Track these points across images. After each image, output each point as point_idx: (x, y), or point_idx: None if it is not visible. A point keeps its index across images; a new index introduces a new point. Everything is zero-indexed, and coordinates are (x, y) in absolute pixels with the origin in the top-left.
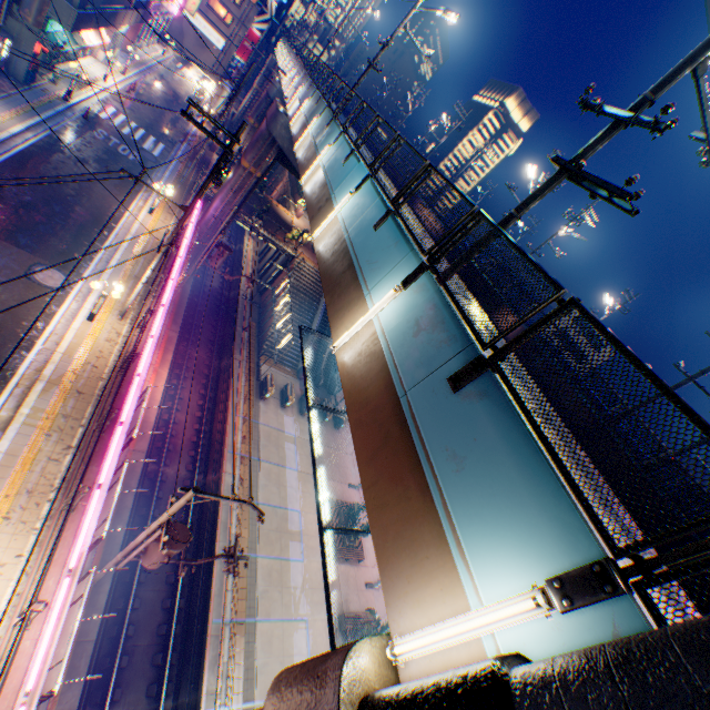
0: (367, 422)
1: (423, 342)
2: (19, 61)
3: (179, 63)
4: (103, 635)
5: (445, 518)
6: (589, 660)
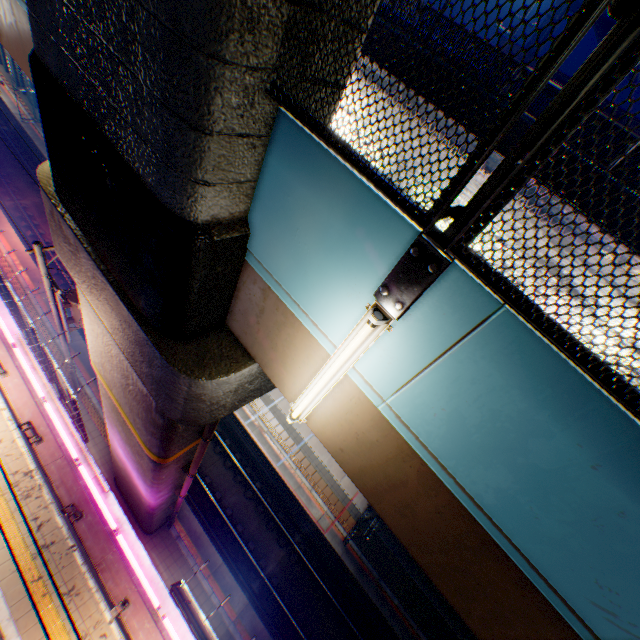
0: (12, 38)
1: None
2: None
3: None
4: None
5: None
6: None
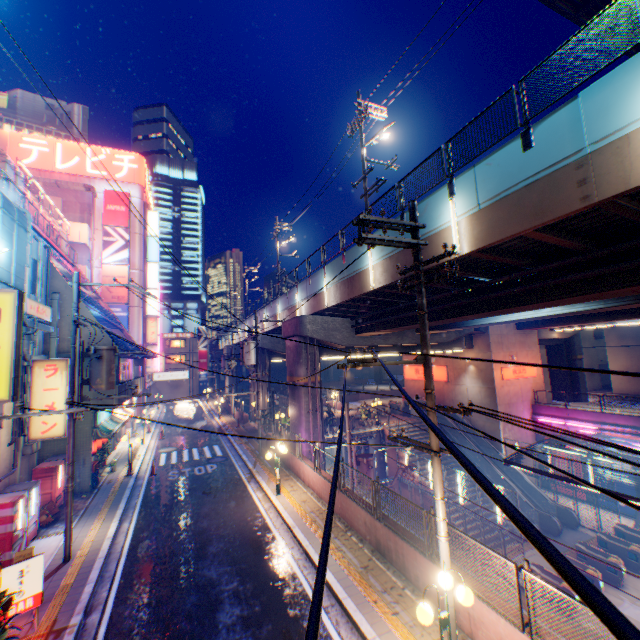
0: None
1: None
2: (81, 472)
3: (169, 406)
4: None
5: None
6: None
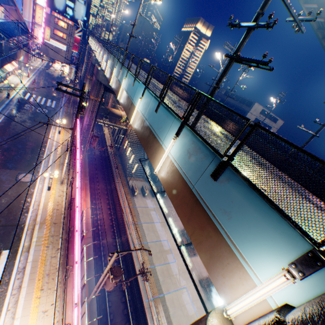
0: (181, 204)
1: (193, 160)
2: None
3: (50, 63)
4: (100, 322)
5: (230, 243)
6: (322, 308)
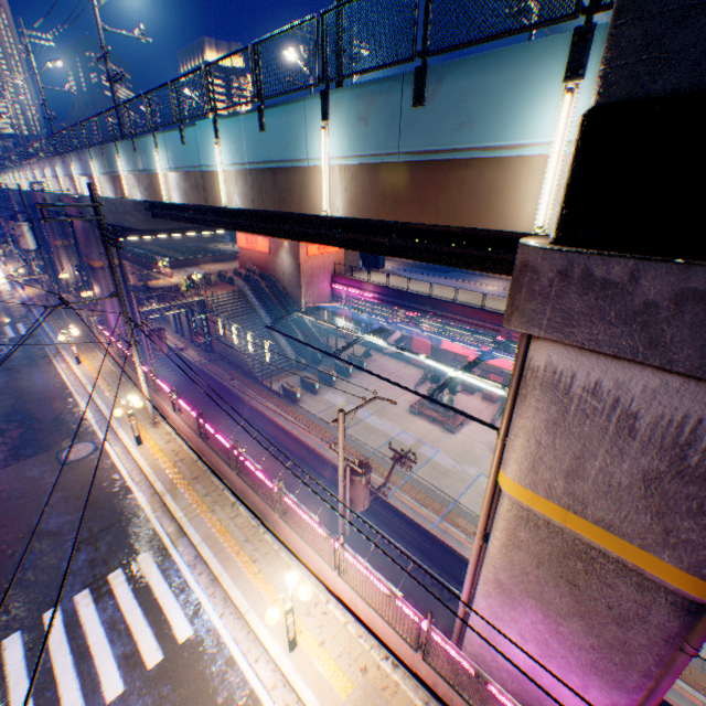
0: (396, 202)
1: (375, 120)
2: None
3: None
4: None
5: (491, 153)
6: (608, 41)
